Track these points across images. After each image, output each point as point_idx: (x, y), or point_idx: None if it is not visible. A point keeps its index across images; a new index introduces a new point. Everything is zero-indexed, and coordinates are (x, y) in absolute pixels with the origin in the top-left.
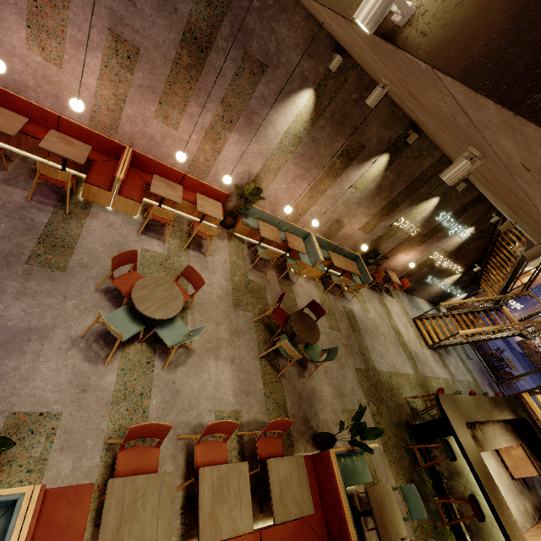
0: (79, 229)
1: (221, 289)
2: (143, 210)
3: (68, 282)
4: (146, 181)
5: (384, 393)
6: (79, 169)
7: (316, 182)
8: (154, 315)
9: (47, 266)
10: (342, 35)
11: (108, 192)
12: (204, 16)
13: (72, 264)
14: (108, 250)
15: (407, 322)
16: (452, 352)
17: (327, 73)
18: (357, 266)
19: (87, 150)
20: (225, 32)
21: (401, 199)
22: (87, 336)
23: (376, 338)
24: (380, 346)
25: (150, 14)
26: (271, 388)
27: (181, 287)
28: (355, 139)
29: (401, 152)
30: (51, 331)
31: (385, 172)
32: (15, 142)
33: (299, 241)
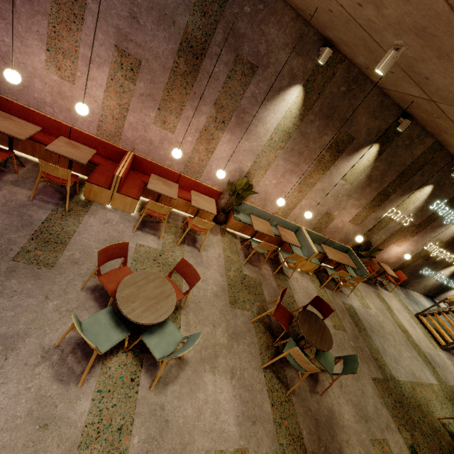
0: (75, 225)
1: (216, 285)
2: (140, 207)
3: (53, 280)
4: (145, 181)
5: (412, 412)
6: (85, 172)
7: (305, 175)
8: (140, 319)
9: (35, 263)
10: (347, 0)
11: (108, 190)
12: (199, 26)
13: (62, 260)
14: (102, 246)
15: (411, 318)
16: None
17: (315, 68)
18: (350, 259)
19: (91, 153)
20: (218, 39)
21: (392, 188)
22: (63, 345)
23: (384, 338)
24: (391, 348)
25: (151, 29)
26: (281, 411)
27: (174, 284)
28: (344, 131)
29: (391, 141)
30: (20, 340)
31: (374, 163)
32: (30, 150)
33: (291, 234)
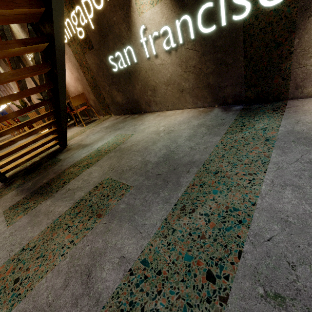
0: None
1: None
2: None
3: None
4: None
5: None
6: None
7: None
8: None
9: None
10: None
11: None
12: None
13: None
14: None
15: None
16: (34, 219)
17: None
18: None
19: None
20: None
21: None
22: None
23: None
24: None
25: None
26: None
27: None
28: None
29: None
30: None
31: None
32: None
33: None
